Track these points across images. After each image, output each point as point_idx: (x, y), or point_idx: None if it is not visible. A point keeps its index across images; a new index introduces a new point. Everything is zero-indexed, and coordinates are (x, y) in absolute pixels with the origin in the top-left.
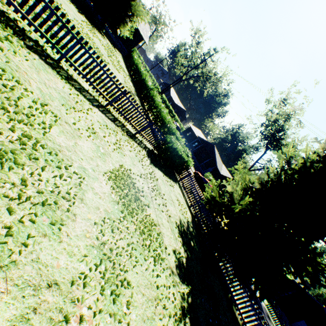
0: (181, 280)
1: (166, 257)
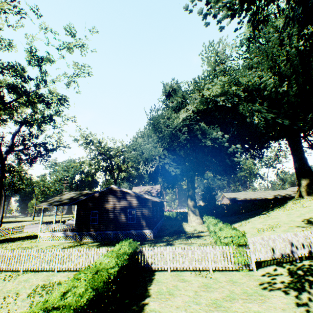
0: None
1: None
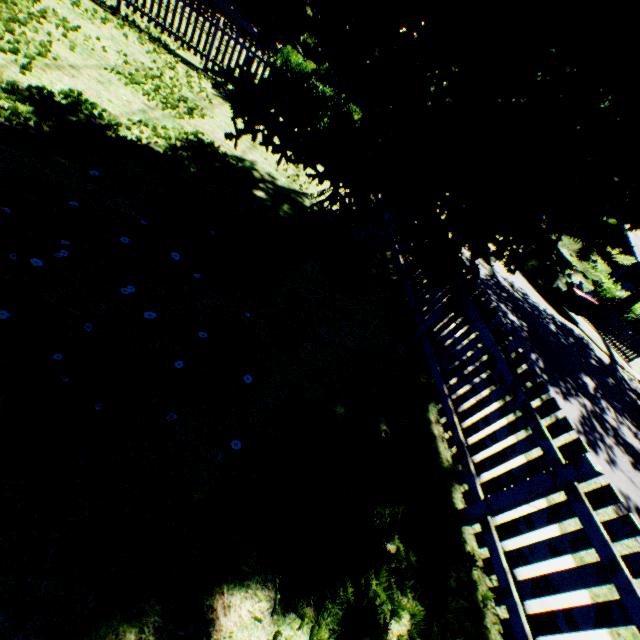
0: (13, 97)
1: (5, 63)
